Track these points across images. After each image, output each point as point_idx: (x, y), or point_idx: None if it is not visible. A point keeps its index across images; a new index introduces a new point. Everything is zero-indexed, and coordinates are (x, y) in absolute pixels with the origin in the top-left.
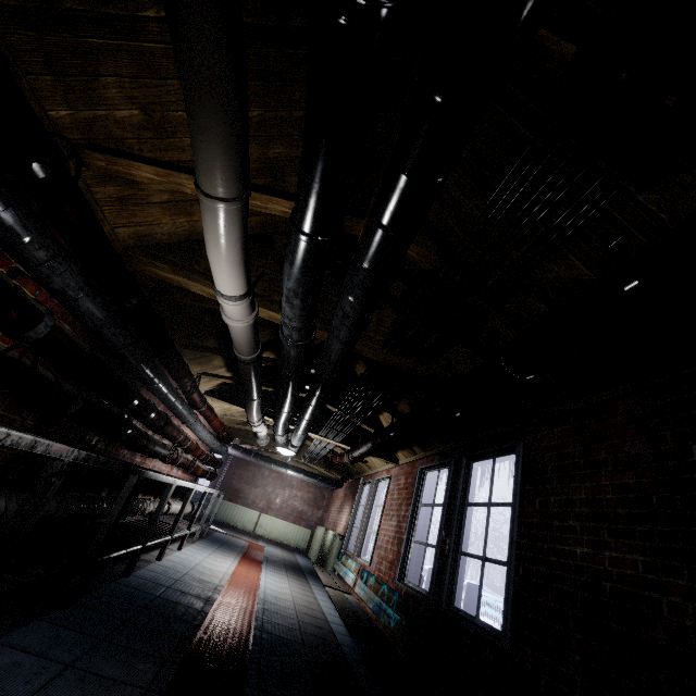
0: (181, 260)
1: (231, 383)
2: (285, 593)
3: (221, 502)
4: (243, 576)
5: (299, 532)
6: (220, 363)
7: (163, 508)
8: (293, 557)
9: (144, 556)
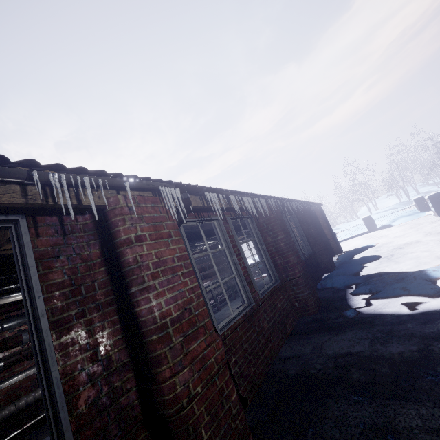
0: None
1: None
2: None
3: None
4: None
5: None
6: None
7: None
8: None
9: None
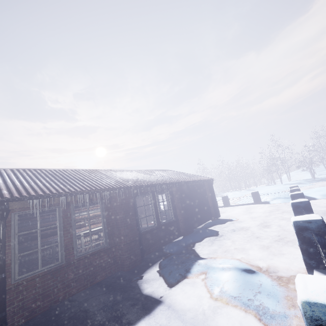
0: None
1: None
2: None
3: None
4: None
5: None
6: None
7: (54, 248)
8: None
9: None
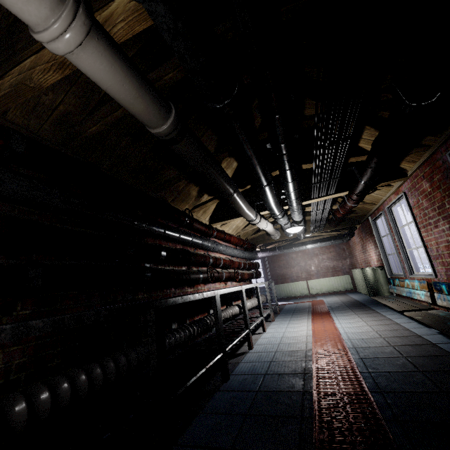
0: (3, 56)
1: (221, 206)
2: (366, 331)
3: (278, 287)
4: (322, 332)
5: (341, 280)
6: (197, 192)
7: (220, 317)
8: (348, 297)
9: (240, 349)
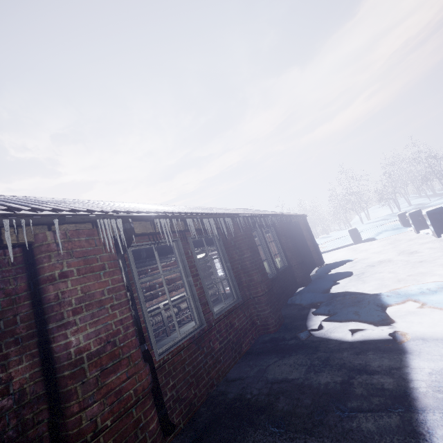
0: None
1: None
2: None
3: None
4: None
5: None
6: None
7: None
8: None
9: (166, 336)
